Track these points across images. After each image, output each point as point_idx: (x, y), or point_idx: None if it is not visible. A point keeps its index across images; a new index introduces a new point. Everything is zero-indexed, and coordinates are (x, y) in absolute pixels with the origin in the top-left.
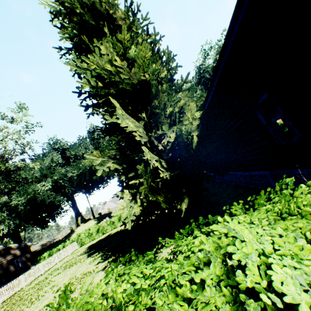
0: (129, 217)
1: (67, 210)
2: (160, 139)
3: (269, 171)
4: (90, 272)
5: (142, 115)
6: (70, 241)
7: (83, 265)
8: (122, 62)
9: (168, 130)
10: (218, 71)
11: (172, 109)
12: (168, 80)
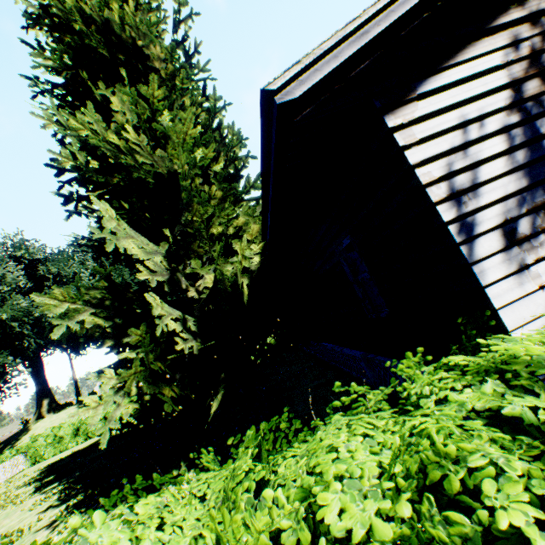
0: (107, 423)
1: (19, 384)
2: (196, 278)
3: (361, 353)
4: (21, 532)
5: (166, 232)
6: (13, 451)
7: (17, 511)
8: (147, 132)
9: (202, 269)
10: (269, 195)
11: (223, 229)
12: (231, 176)
